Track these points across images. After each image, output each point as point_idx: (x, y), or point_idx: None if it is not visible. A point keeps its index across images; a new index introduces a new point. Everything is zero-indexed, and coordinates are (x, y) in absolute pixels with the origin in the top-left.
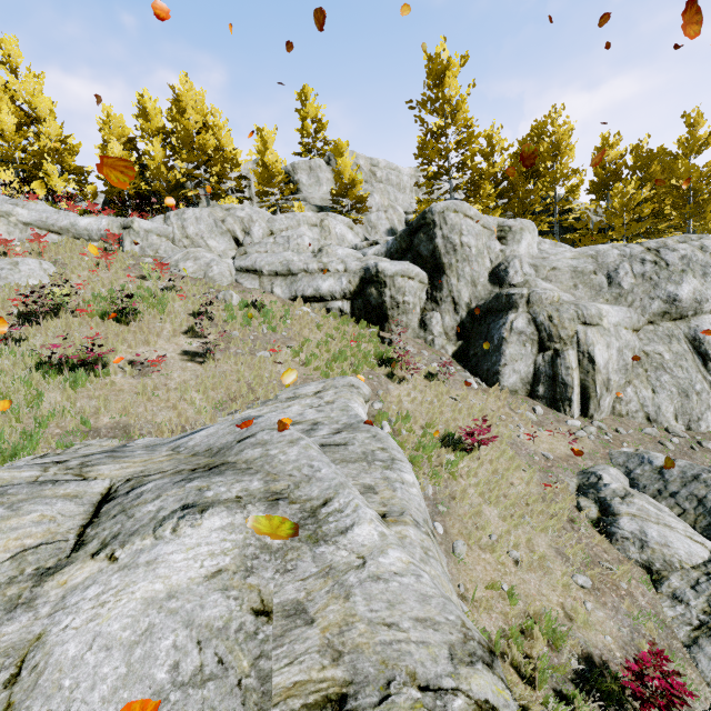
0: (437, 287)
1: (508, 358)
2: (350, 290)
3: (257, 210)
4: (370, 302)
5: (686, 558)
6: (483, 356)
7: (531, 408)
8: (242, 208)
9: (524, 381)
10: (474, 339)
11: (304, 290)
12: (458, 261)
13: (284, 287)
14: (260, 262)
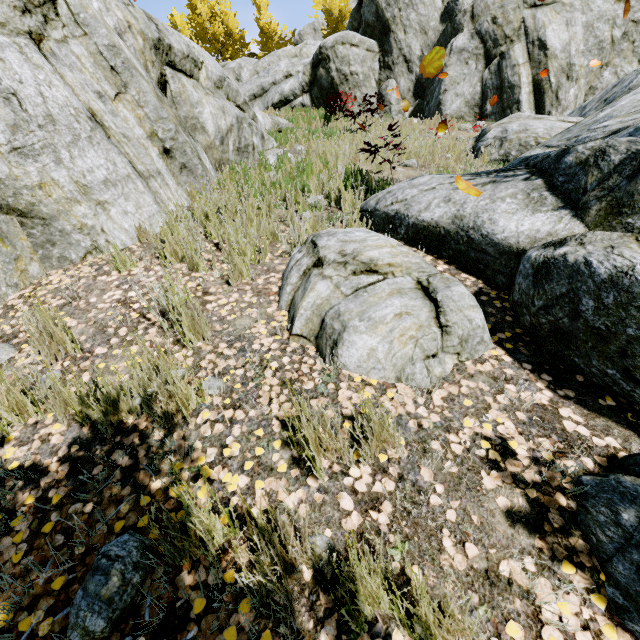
0: (387, 51)
1: (447, 82)
2: (306, 82)
3: (245, 59)
4: (323, 86)
5: (543, 133)
6: (432, 99)
7: (474, 125)
8: (234, 61)
9: (471, 104)
10: (427, 90)
11: (273, 98)
12: (400, 10)
13: (260, 104)
14: (243, 92)
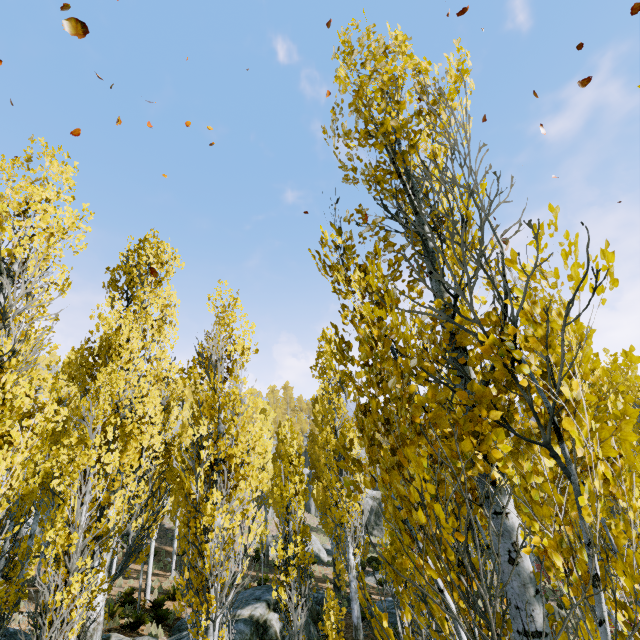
0: None
1: None
2: None
3: None
4: None
5: None
6: None
7: None
8: None
9: None
10: None
11: None
12: None
13: None
14: None
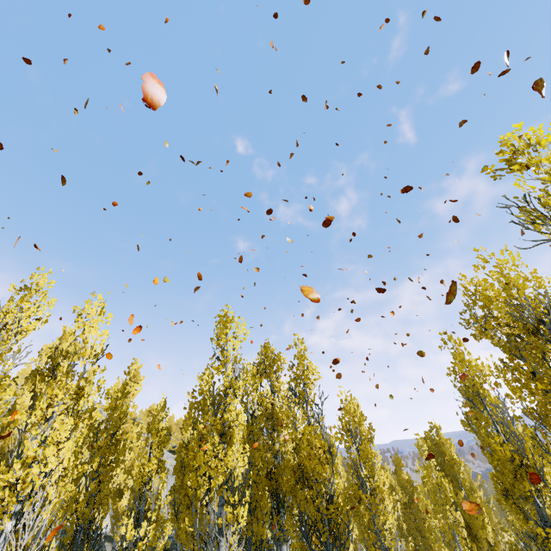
0: None
1: None
2: None
3: None
4: None
5: None
6: None
7: None
8: None
9: None
10: None
11: None
12: None
13: None
14: None
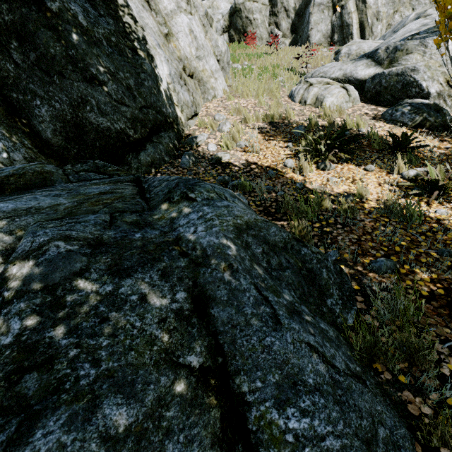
0: (274, 4)
1: (312, 24)
2: (225, 25)
3: None
4: (236, 28)
5: (367, 49)
6: (303, 34)
7: (328, 49)
8: None
9: (326, 36)
10: (299, 28)
11: None
12: None
13: None
14: None
